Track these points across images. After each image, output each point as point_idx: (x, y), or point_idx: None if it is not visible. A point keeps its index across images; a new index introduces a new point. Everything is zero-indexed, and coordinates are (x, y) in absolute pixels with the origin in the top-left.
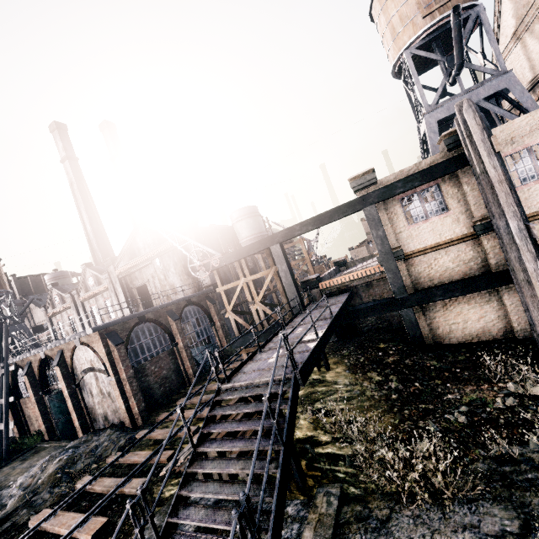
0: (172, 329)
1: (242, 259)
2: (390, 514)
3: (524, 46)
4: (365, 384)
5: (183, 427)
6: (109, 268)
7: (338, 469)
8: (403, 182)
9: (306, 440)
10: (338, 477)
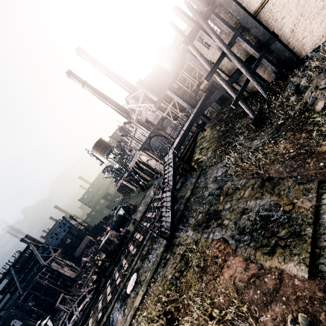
0: (163, 134)
1: (162, 100)
2: (208, 170)
3: None
4: (214, 132)
5: None
6: (131, 121)
7: (202, 164)
8: None
9: (197, 159)
10: (202, 166)
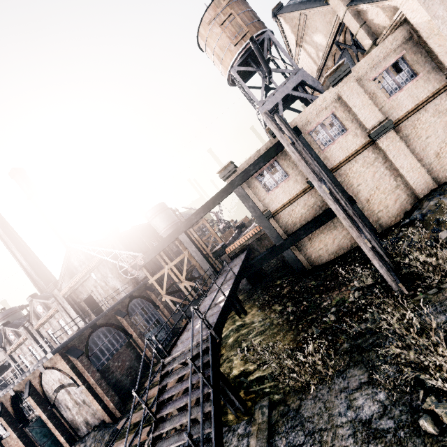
0: (123, 325)
1: (161, 252)
2: (300, 403)
3: (305, 50)
4: (272, 316)
5: (154, 403)
6: (53, 292)
7: (265, 386)
8: (253, 165)
9: (241, 374)
10: (265, 392)
